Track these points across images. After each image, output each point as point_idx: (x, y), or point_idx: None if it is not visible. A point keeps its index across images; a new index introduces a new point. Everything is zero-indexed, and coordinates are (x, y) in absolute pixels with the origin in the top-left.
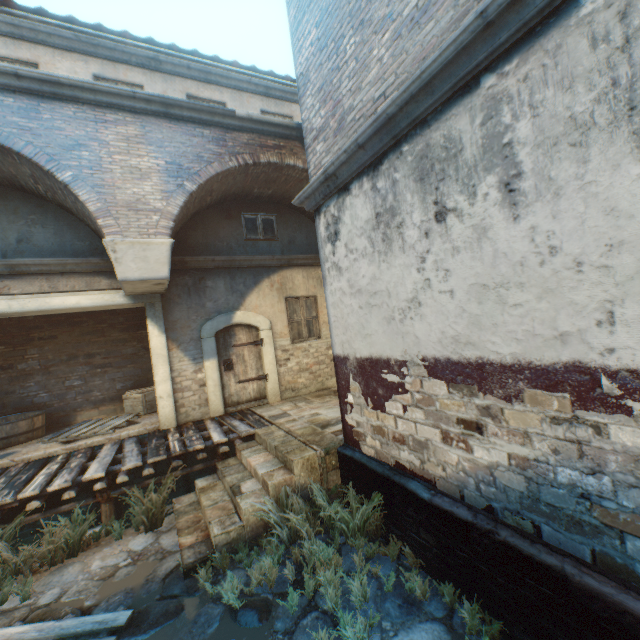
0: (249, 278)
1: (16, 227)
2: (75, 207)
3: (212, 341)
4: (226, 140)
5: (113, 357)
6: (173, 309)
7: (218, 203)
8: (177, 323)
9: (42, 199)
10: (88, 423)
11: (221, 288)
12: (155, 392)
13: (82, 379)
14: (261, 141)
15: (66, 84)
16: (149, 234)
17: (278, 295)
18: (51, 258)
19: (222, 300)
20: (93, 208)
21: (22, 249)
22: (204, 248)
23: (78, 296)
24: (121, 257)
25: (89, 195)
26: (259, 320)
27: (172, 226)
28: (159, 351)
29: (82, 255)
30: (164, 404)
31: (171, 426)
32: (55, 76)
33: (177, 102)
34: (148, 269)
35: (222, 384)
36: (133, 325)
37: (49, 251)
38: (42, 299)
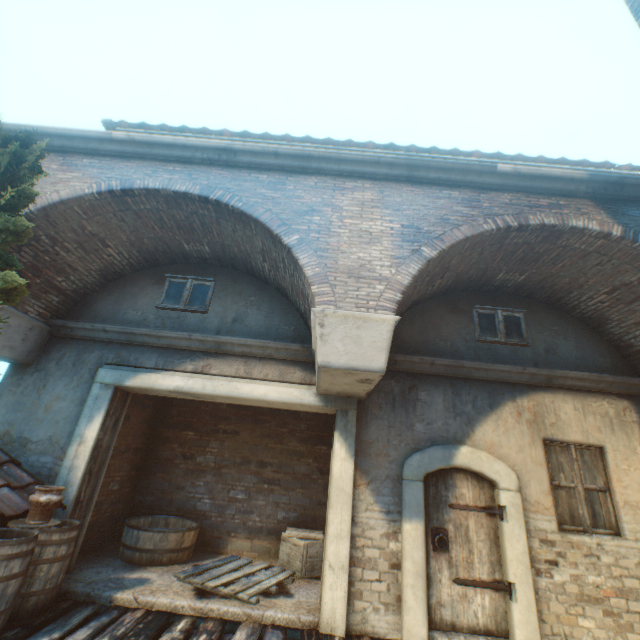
0: (480, 396)
1: (236, 307)
2: (291, 284)
3: (418, 487)
4: (479, 201)
5: (283, 472)
6: (369, 423)
7: (443, 292)
8: (371, 445)
9: (265, 283)
10: (234, 563)
11: (438, 404)
12: (320, 542)
13: (246, 492)
14: (528, 200)
15: (315, 157)
16: (367, 307)
17: (529, 431)
18: (255, 339)
19: (438, 423)
20: (310, 272)
21: (234, 328)
22: (419, 346)
23: (267, 386)
24: (327, 333)
25: (309, 259)
26: (497, 469)
27: (398, 299)
28: (341, 483)
29: (284, 340)
30: (332, 580)
31: (335, 631)
32: (307, 150)
33: (424, 162)
34: (357, 354)
35: (426, 574)
36: (313, 436)
37: (255, 333)
38: (233, 383)
